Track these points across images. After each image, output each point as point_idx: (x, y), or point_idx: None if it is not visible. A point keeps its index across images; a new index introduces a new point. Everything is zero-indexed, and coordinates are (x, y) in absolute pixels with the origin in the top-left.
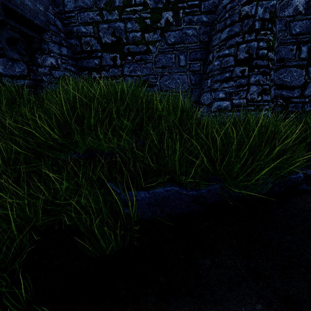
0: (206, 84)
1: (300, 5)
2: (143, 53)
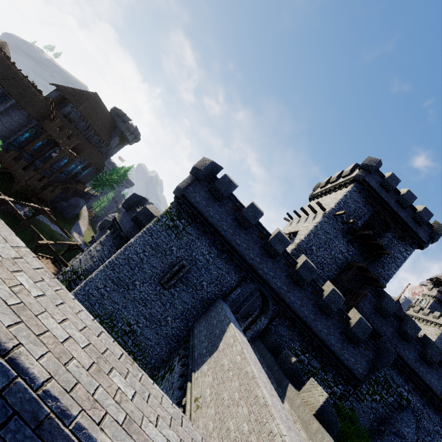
0: (376, 438)
1: (415, 437)
2: (361, 399)
